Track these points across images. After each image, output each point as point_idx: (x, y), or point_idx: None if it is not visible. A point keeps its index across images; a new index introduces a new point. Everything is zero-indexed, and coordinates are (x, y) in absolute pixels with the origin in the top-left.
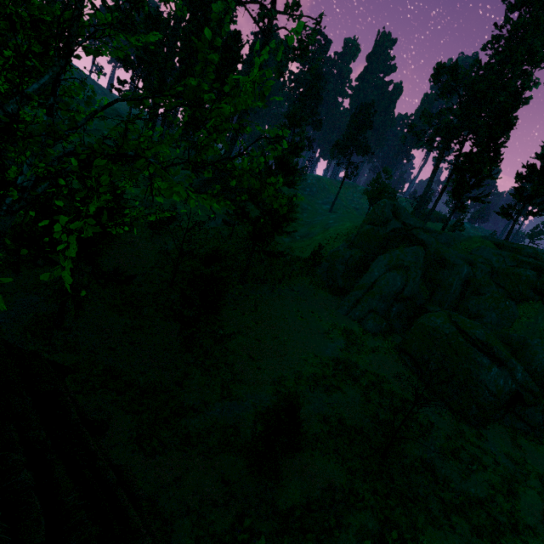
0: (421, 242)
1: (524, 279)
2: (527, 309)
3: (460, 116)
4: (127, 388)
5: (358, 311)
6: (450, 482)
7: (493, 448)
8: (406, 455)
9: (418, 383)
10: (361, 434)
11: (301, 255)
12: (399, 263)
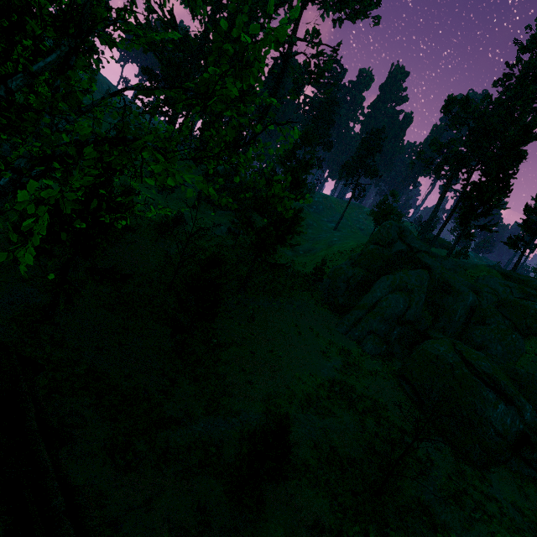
0: (425, 266)
1: (531, 312)
2: (534, 344)
3: (469, 146)
4: (108, 392)
5: (357, 331)
6: (450, 531)
7: (498, 495)
8: (402, 494)
9: (418, 414)
10: (354, 466)
11: (303, 270)
12: (403, 285)
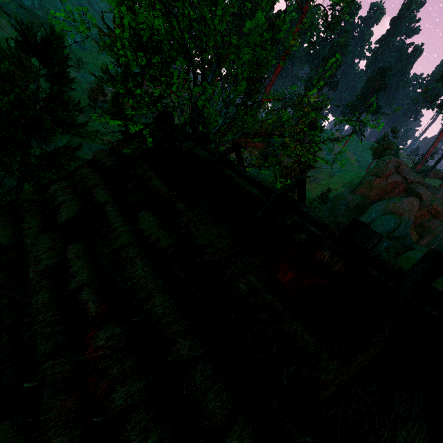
0: (417, 194)
1: None
2: None
3: None
4: None
5: None
6: None
7: None
8: None
9: None
10: None
11: (308, 195)
12: (395, 209)
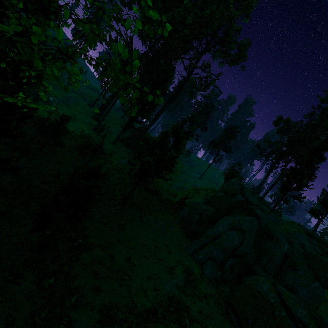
0: (256, 215)
1: None
2: None
3: (288, 146)
4: None
5: (201, 255)
6: None
7: None
8: None
9: None
10: None
11: (172, 199)
12: (239, 226)
